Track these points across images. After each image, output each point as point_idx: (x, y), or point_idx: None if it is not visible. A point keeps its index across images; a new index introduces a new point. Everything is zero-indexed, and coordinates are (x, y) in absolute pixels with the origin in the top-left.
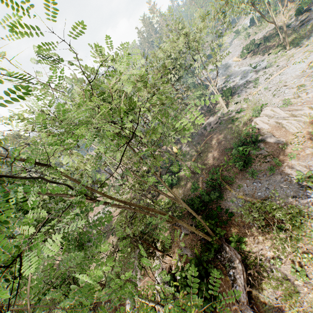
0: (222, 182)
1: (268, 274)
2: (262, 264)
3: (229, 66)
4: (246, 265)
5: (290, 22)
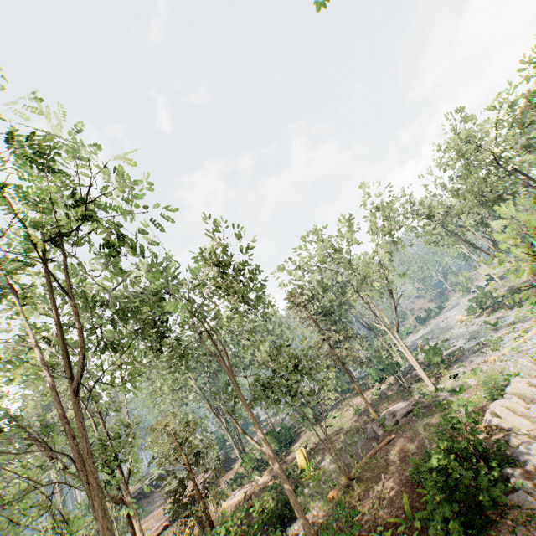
0: None
1: None
2: None
3: (450, 327)
4: None
5: None
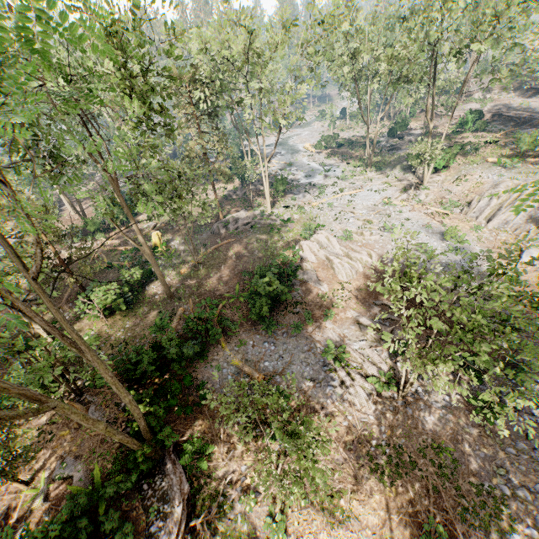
0: (215, 328)
1: (227, 526)
2: (224, 504)
3: (296, 151)
4: (193, 506)
5: (381, 140)
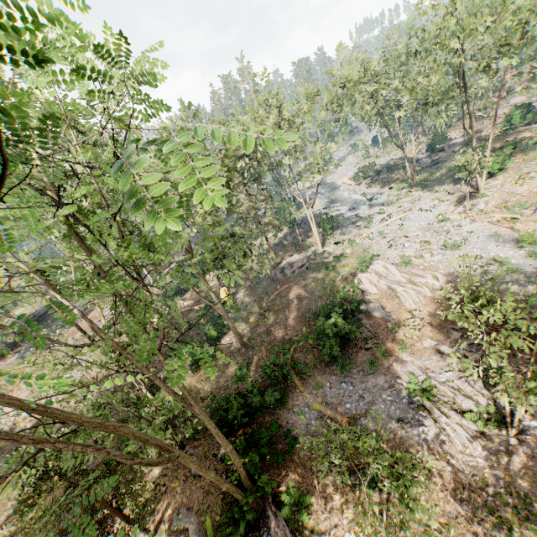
0: (291, 373)
1: None
2: None
3: (336, 187)
4: None
5: (420, 158)
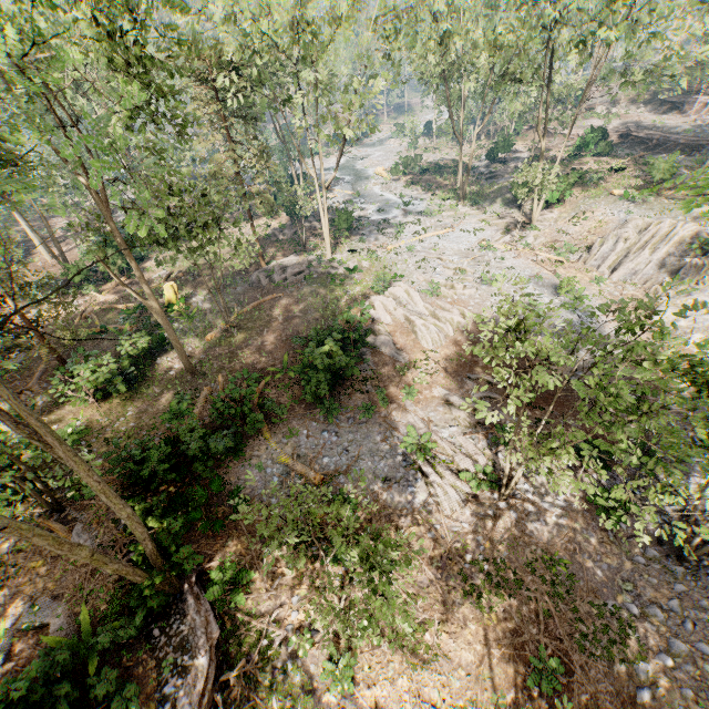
0: (256, 413)
1: (273, 677)
2: (269, 649)
3: (366, 177)
4: (225, 655)
5: (477, 165)
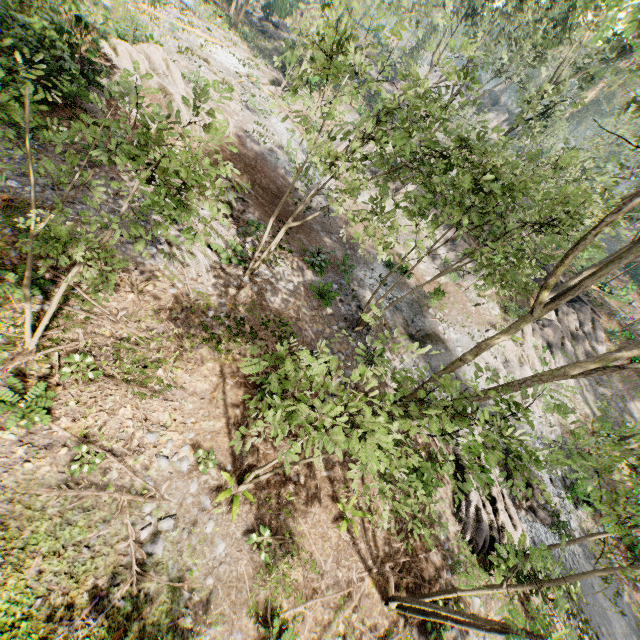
0: None
1: None
2: None
3: None
4: None
5: (251, 14)
